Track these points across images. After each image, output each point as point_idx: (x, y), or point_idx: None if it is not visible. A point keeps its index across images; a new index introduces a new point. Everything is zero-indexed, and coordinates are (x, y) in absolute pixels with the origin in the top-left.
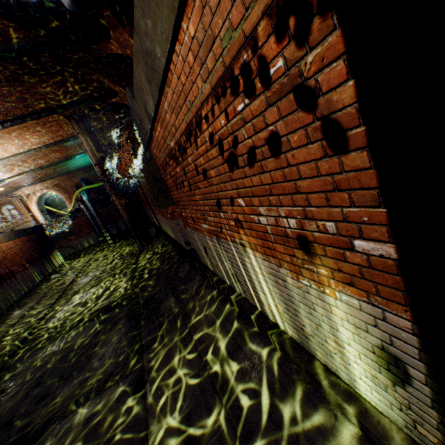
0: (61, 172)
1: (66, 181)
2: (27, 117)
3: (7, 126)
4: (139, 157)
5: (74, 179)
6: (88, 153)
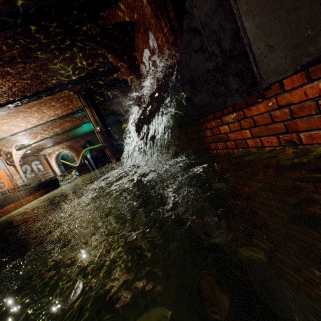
0: (72, 137)
1: (76, 142)
2: (41, 93)
3: (25, 102)
4: (152, 130)
5: (81, 141)
6: (92, 123)
